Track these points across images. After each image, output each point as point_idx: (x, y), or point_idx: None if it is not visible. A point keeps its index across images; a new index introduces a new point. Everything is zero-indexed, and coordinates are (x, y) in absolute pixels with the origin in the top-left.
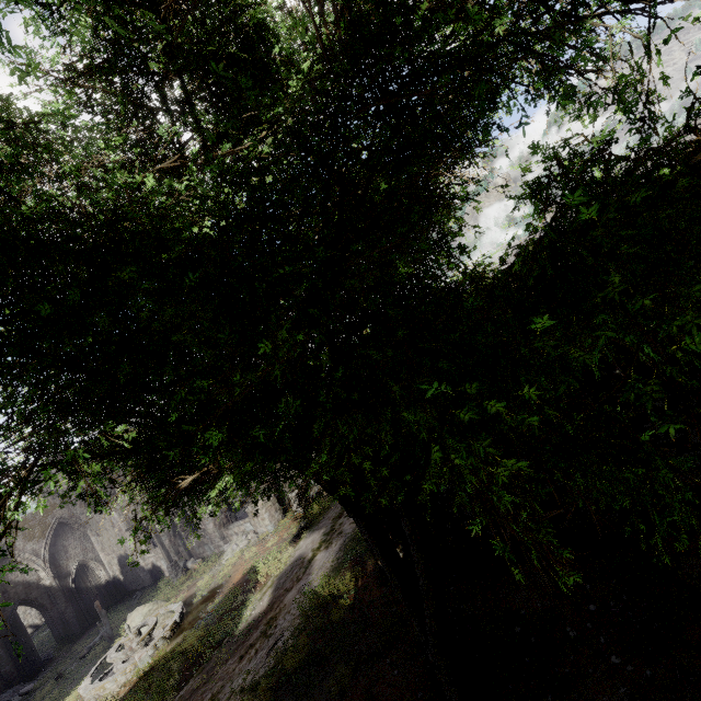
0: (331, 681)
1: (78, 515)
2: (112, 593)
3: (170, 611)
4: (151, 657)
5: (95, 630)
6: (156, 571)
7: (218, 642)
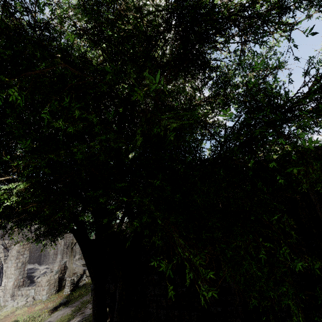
0: None
1: None
2: None
3: None
4: None
5: None
6: None
7: None
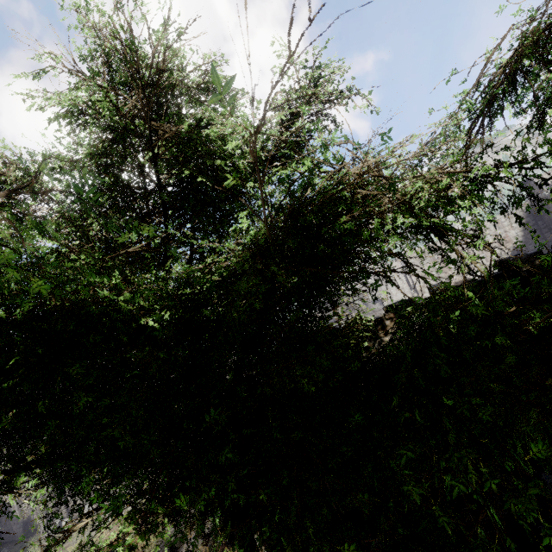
0: None
1: None
2: None
3: None
4: None
5: None
6: (30, 524)
7: None
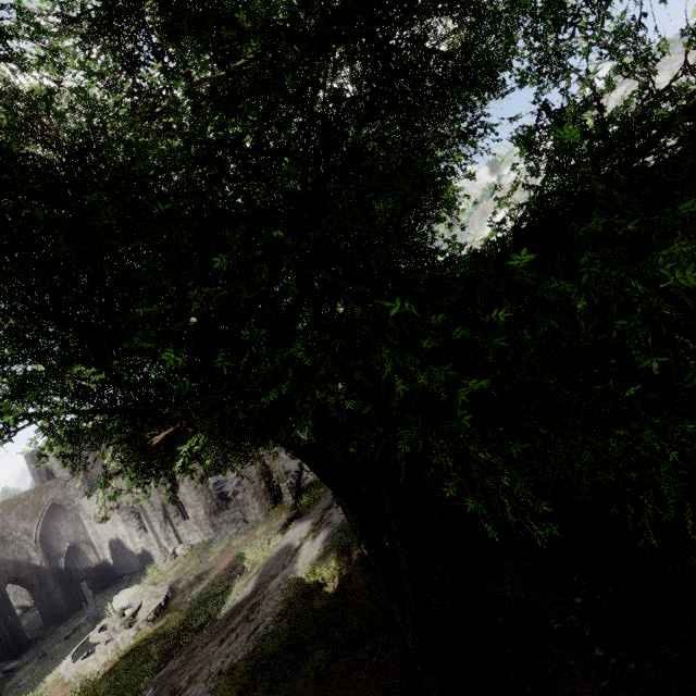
0: (309, 667)
1: (71, 497)
2: (101, 576)
3: (155, 595)
4: (133, 639)
5: (82, 612)
6: (145, 556)
7: (200, 625)
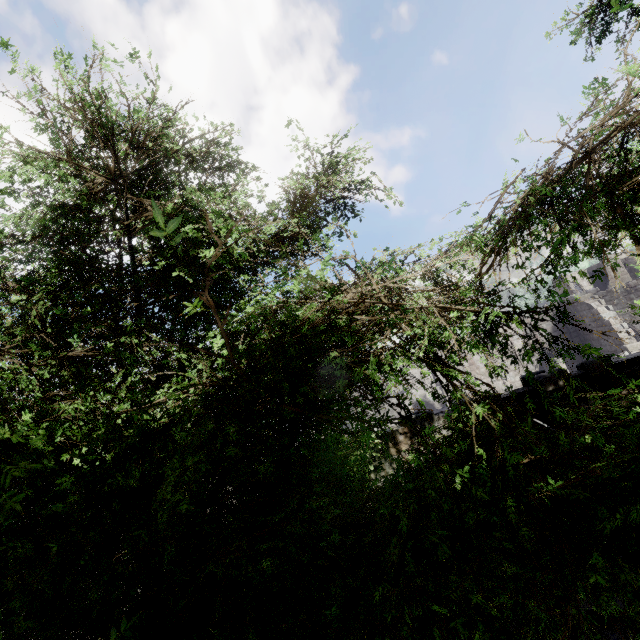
0: None
1: None
2: None
3: None
4: None
5: None
6: None
7: None
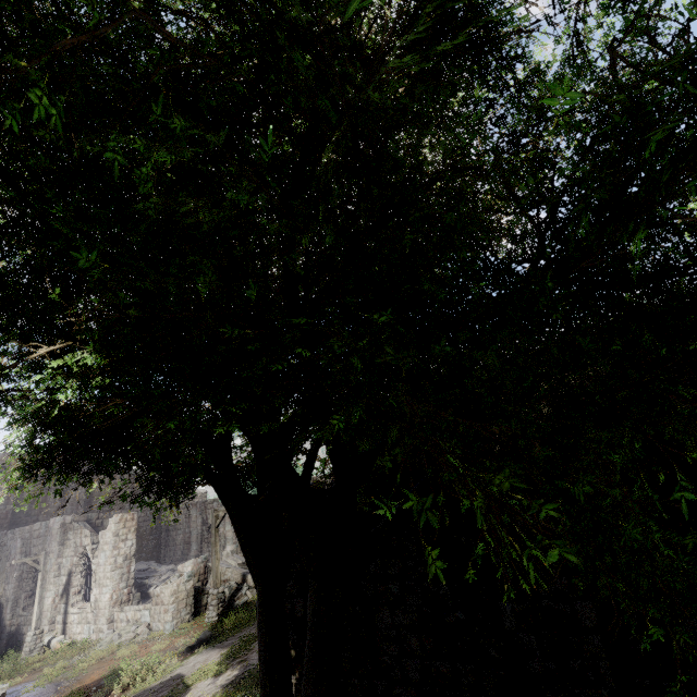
0: None
1: None
2: None
3: None
4: None
5: None
6: (16, 638)
7: None
